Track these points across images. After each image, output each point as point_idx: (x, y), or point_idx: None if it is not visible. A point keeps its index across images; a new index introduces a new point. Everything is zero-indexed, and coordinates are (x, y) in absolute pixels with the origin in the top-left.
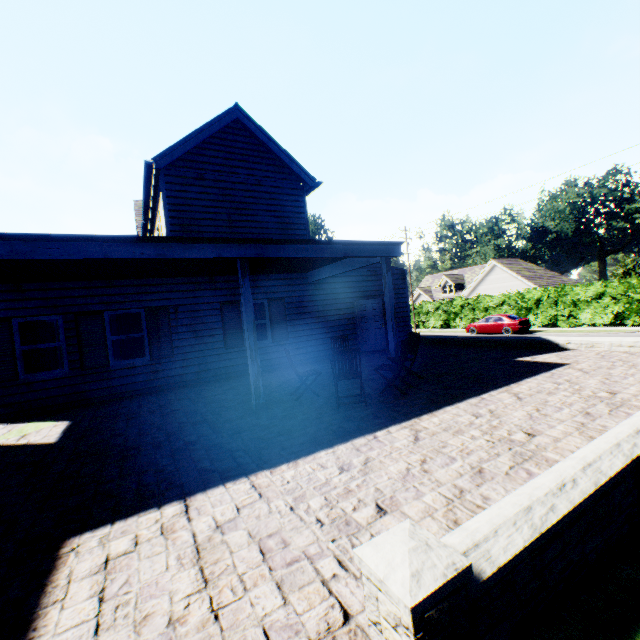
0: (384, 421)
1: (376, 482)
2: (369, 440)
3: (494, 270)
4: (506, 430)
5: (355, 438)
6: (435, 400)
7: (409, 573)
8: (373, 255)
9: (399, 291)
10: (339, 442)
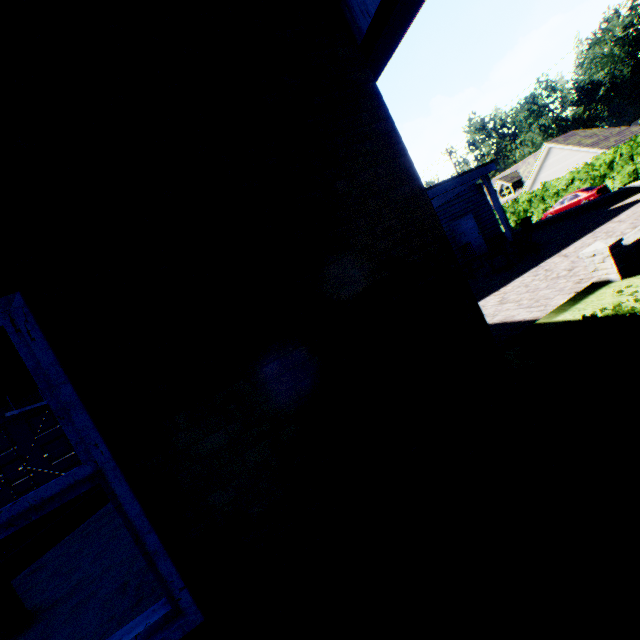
0: (537, 263)
1: (558, 269)
2: (537, 268)
3: (551, 153)
4: (618, 233)
5: (528, 271)
6: (562, 246)
7: (602, 244)
8: (478, 176)
9: (481, 203)
10: (520, 275)
